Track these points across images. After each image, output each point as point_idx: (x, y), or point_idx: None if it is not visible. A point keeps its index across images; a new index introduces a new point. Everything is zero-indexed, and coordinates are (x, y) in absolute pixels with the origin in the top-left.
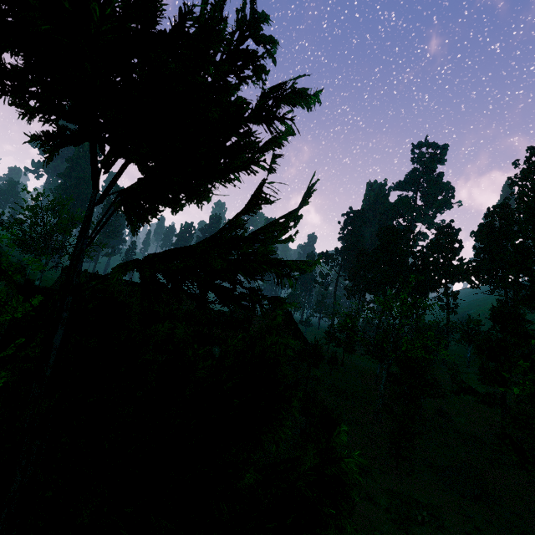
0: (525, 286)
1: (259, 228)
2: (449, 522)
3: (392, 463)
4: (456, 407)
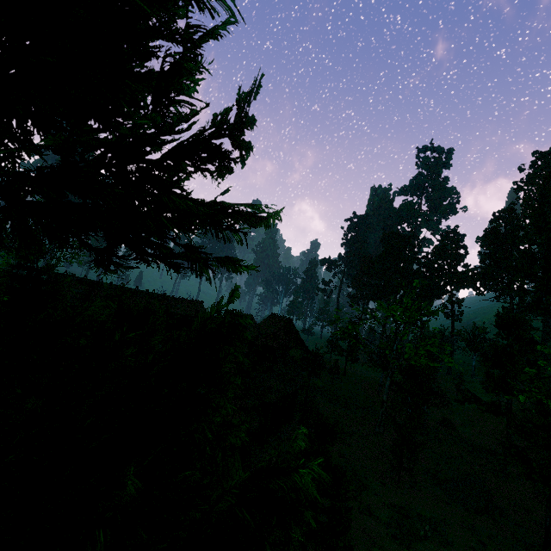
0: (530, 292)
1: (179, 145)
2: (452, 537)
3: (394, 475)
4: (461, 417)
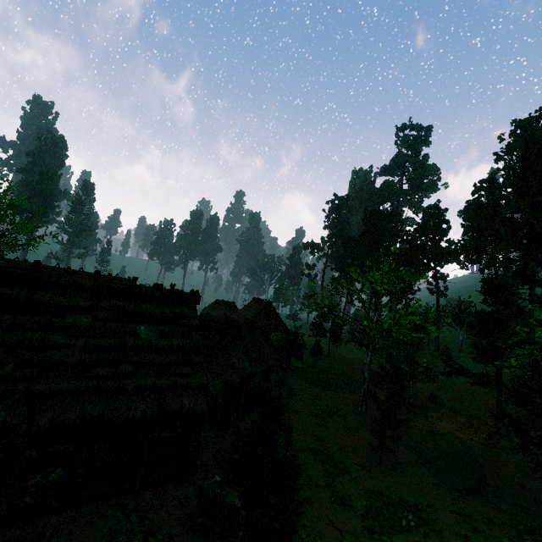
0: (515, 261)
1: None
2: (441, 525)
3: (375, 457)
4: (449, 392)
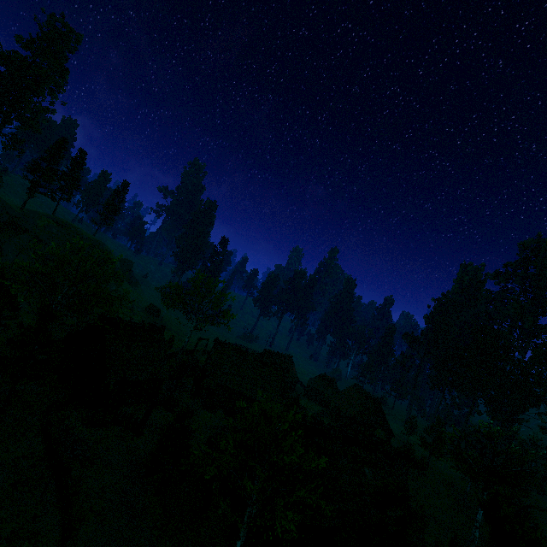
0: None
1: None
2: None
3: None
4: None
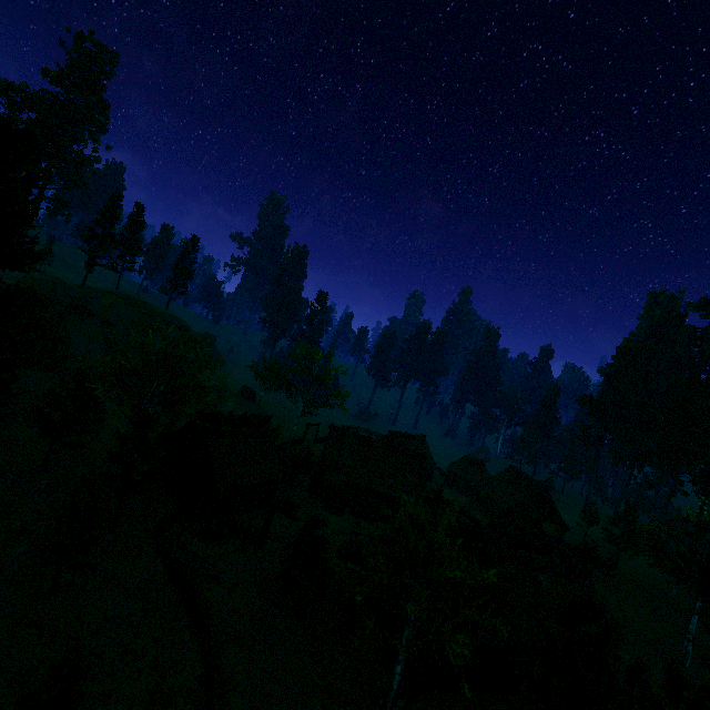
0: None
1: None
2: None
3: None
4: None
